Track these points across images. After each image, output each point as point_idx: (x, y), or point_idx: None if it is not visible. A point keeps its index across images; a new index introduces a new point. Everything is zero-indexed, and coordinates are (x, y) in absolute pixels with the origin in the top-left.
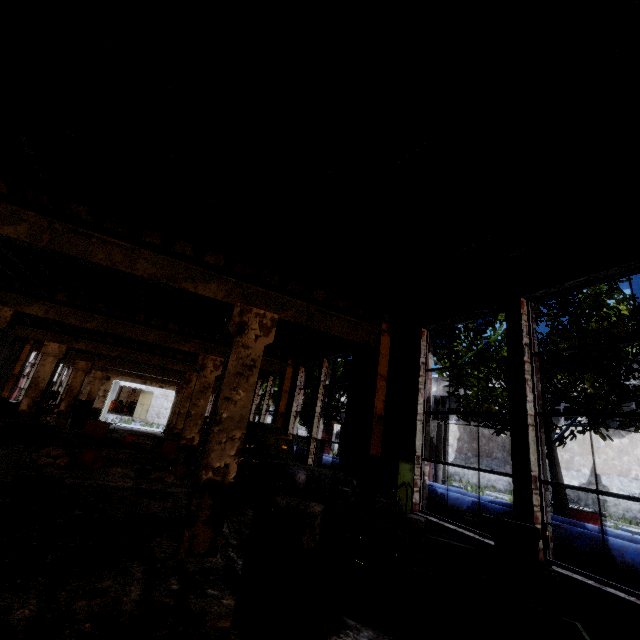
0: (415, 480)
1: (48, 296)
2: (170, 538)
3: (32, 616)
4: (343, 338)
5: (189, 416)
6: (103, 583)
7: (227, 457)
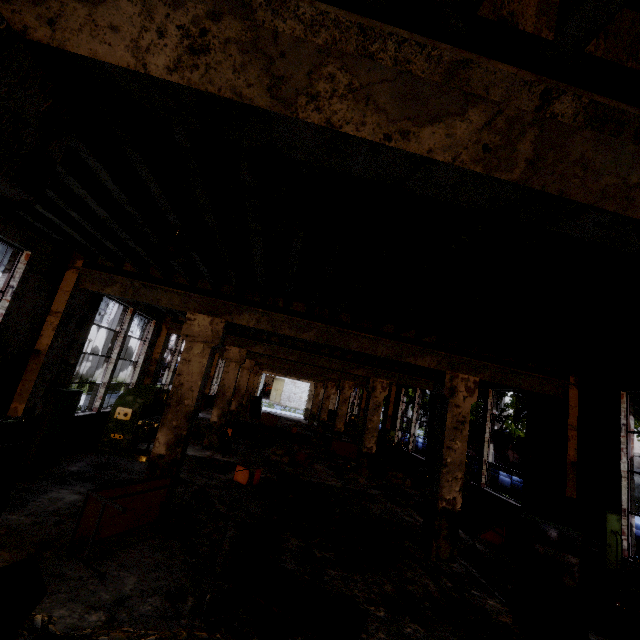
0: (622, 529)
1: (266, 339)
2: (411, 541)
3: (394, 591)
4: (531, 391)
5: (367, 429)
6: (407, 574)
7: (454, 492)
